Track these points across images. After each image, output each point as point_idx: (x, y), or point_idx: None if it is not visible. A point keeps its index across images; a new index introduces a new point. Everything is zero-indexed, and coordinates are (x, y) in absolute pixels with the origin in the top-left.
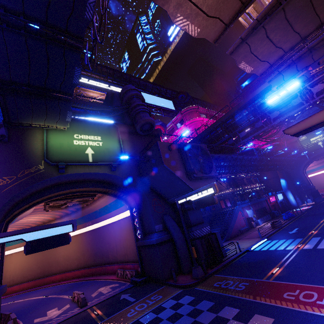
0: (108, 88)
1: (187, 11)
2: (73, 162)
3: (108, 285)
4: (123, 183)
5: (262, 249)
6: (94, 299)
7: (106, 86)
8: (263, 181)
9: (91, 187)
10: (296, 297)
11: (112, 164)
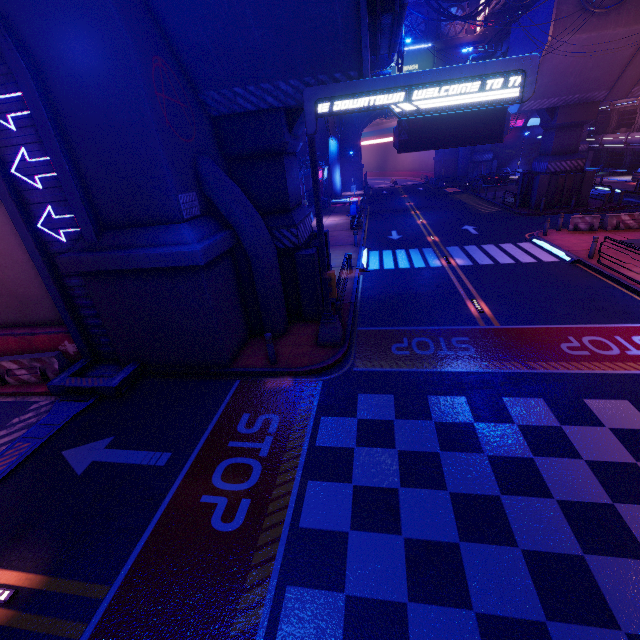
0: None
1: None
2: None
3: None
4: None
5: (385, 267)
6: None
7: None
8: None
9: None
10: (589, 350)
11: None
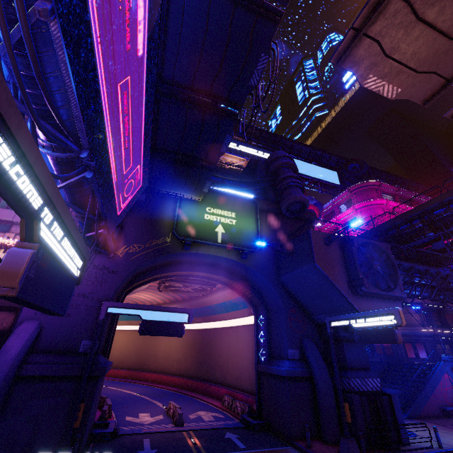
0: (250, 152)
1: (383, 71)
2: (200, 239)
3: (210, 412)
4: (253, 277)
5: None
6: (192, 423)
7: (248, 150)
8: None
9: (214, 273)
10: None
11: (244, 249)
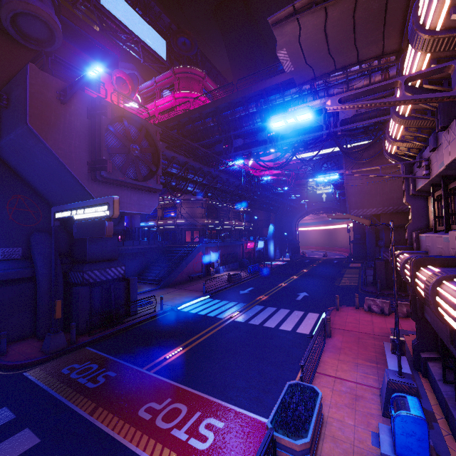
0: None
1: None
2: None
3: None
4: None
5: (192, 310)
6: None
7: None
8: (252, 221)
9: None
10: (155, 415)
11: None
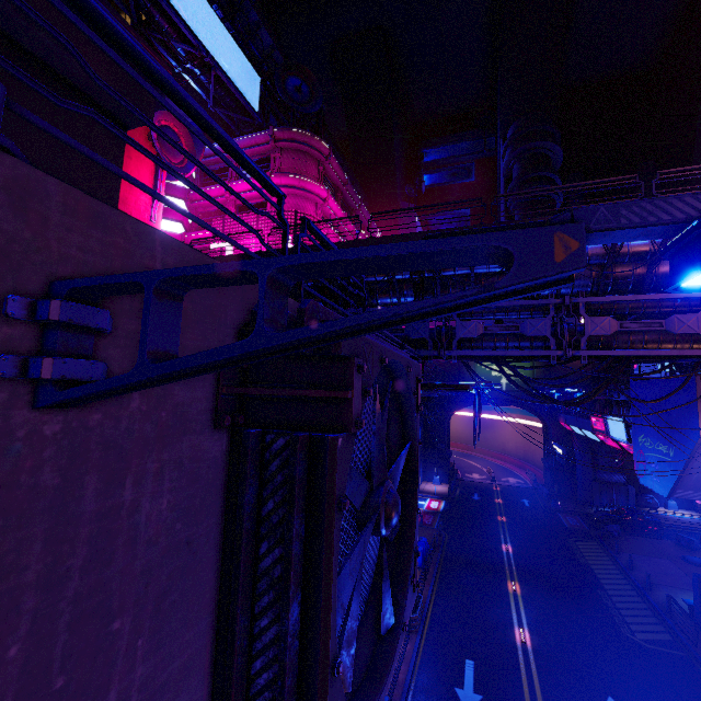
0: None
1: None
2: None
3: None
4: None
5: None
6: None
7: None
8: None
9: None
10: None
11: None
